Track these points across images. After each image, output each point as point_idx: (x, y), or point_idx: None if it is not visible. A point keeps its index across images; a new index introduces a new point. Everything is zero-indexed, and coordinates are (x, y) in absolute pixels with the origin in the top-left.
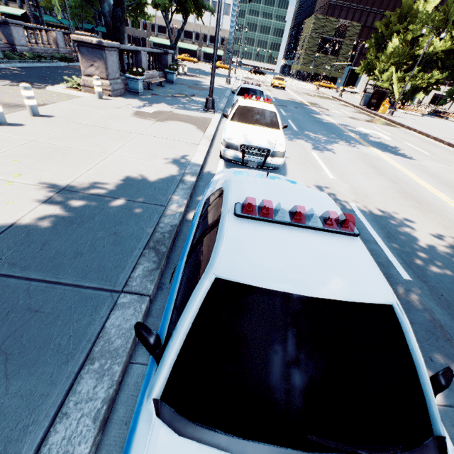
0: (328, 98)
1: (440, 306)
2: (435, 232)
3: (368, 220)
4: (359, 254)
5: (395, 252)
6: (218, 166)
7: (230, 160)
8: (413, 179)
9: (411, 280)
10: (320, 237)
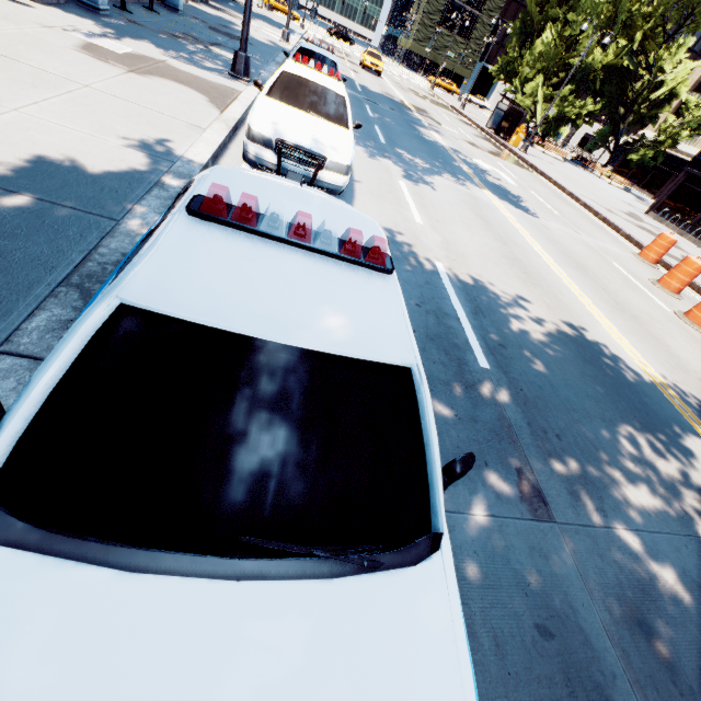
0: (444, 106)
1: (515, 402)
2: (536, 313)
3: (455, 288)
4: (385, 298)
5: (479, 333)
6: None
7: (257, 165)
8: (529, 243)
9: (490, 369)
10: (331, 267)
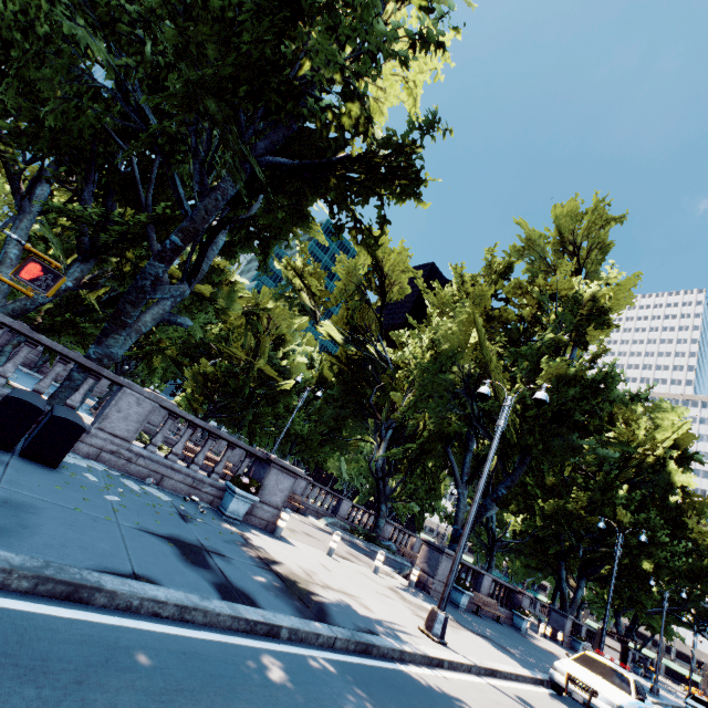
0: None
1: None
2: None
3: None
4: None
5: None
6: None
7: None
8: None
9: None
10: None
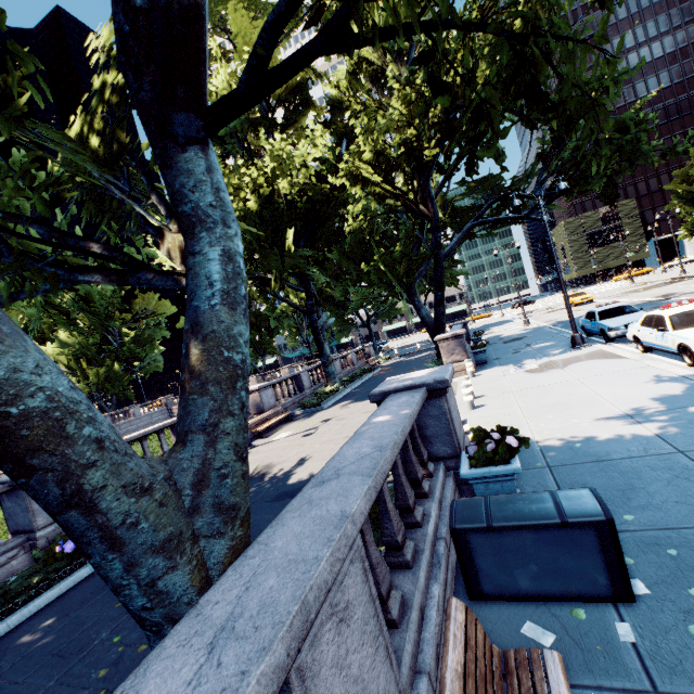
0: (667, 283)
1: None
2: None
3: None
4: None
5: None
6: None
7: None
8: None
9: None
10: None
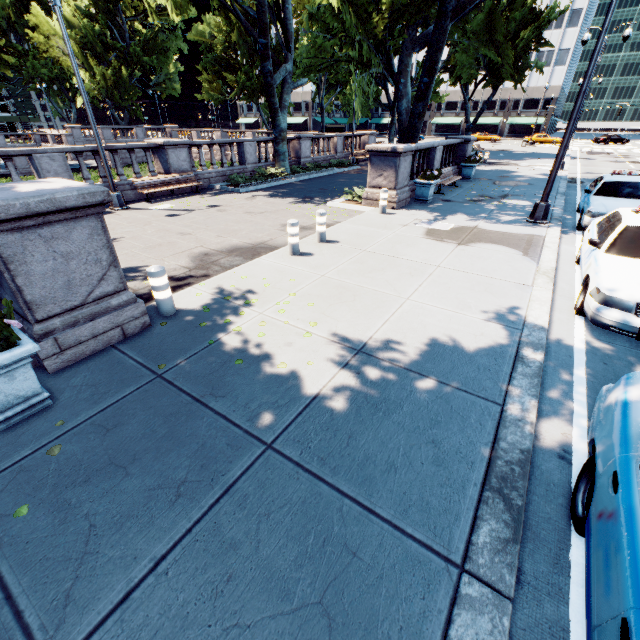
0: None
1: None
2: None
3: None
4: None
5: None
6: (575, 330)
7: (607, 326)
8: None
9: None
10: None
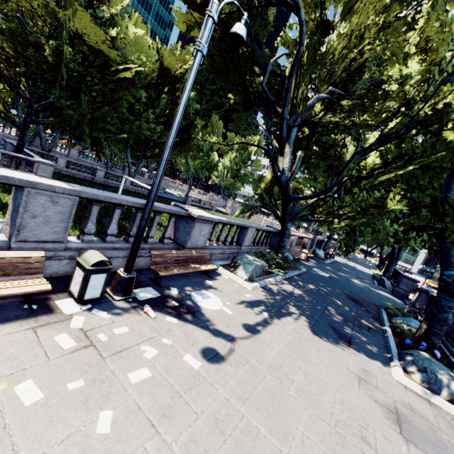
0: None
1: None
2: None
3: None
4: None
5: None
6: None
7: None
8: None
9: None
10: None
